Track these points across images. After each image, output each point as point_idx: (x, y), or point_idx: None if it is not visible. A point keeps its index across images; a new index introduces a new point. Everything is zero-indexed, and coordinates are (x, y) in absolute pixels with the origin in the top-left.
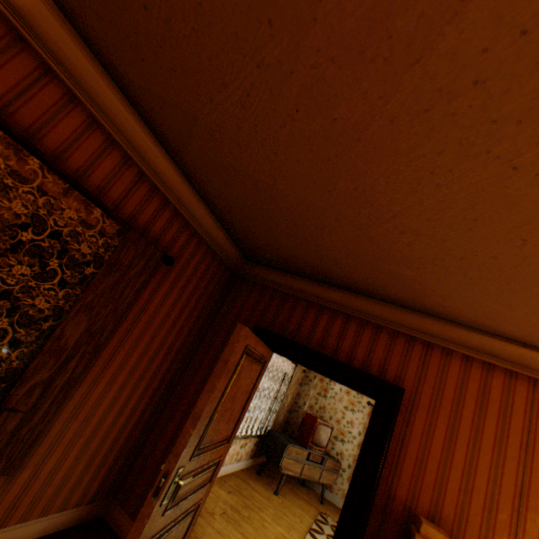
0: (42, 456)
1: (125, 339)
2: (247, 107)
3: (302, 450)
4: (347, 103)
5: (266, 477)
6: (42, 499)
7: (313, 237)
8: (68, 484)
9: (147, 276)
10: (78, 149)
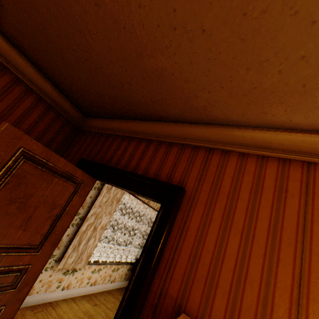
0: None
1: None
2: None
3: None
4: None
5: None
6: None
7: (88, 52)
8: None
9: None
10: None
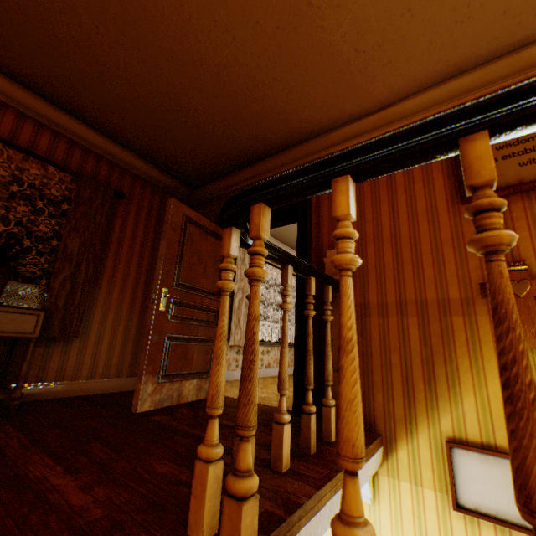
0: (97, 334)
1: (118, 257)
2: (80, 46)
3: None
4: (108, 3)
5: None
6: (112, 365)
7: (196, 125)
8: (127, 358)
9: (109, 207)
10: (22, 134)
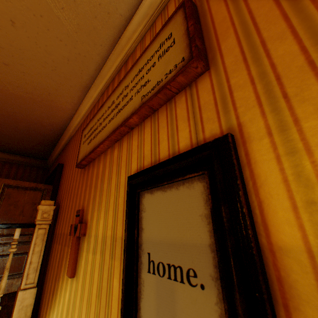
0: None
1: None
2: None
3: None
4: None
5: None
6: None
7: (9, 136)
8: None
9: None
10: None
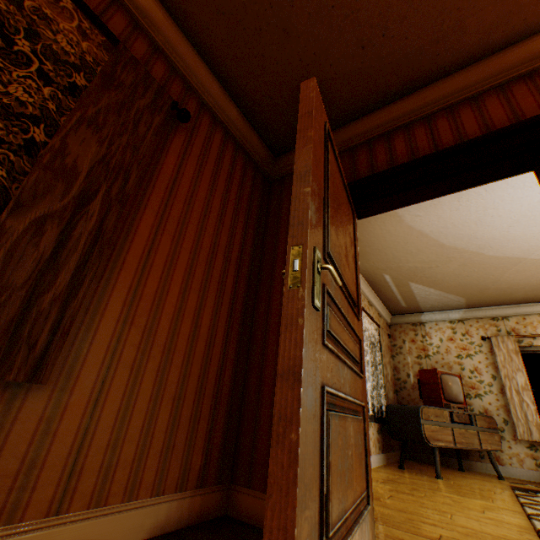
0: (95, 379)
1: (163, 218)
2: None
3: (440, 410)
4: None
5: (412, 469)
6: (119, 466)
7: None
8: (154, 444)
9: (162, 120)
10: None
